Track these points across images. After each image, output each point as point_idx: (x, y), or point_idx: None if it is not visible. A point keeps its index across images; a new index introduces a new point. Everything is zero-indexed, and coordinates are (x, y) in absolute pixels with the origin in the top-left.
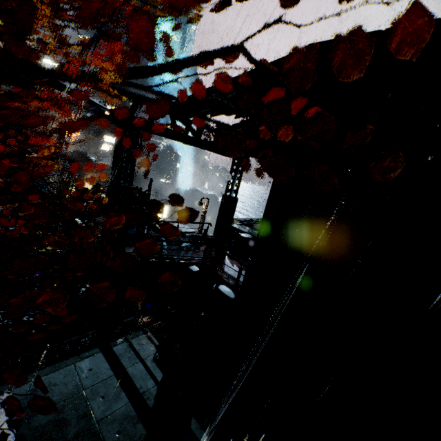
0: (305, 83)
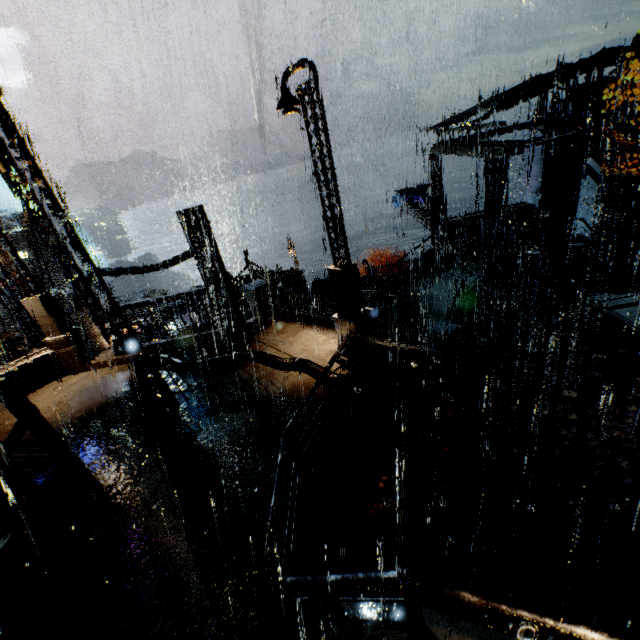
0: (633, 61)
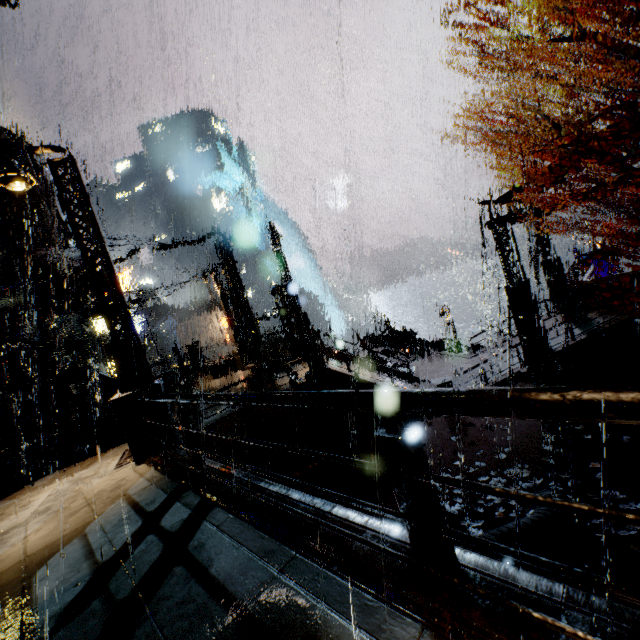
0: None
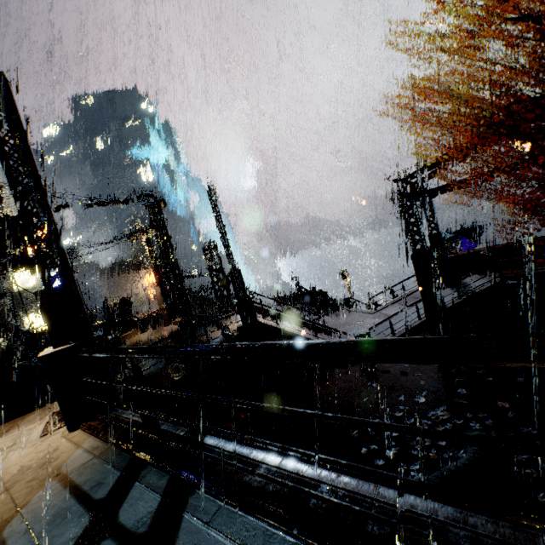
0: None
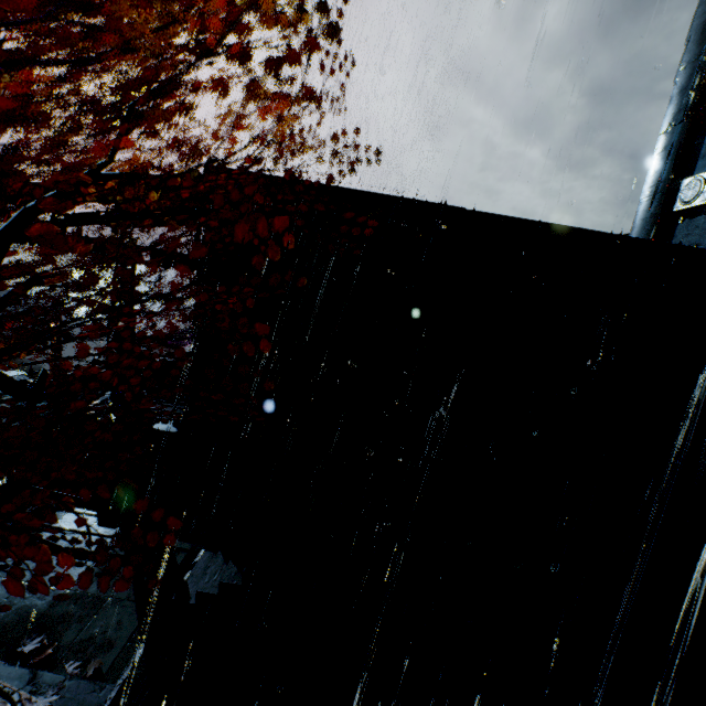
0: (209, 200)
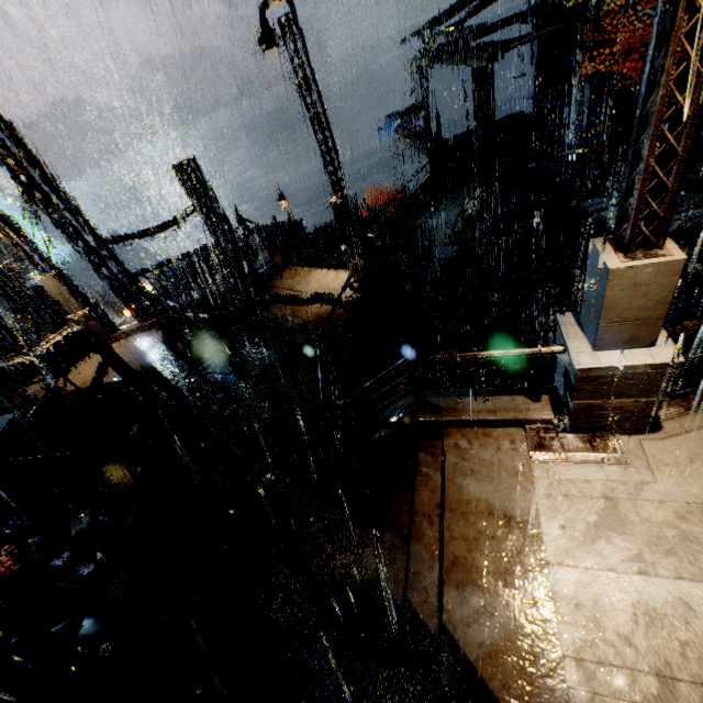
0: None
